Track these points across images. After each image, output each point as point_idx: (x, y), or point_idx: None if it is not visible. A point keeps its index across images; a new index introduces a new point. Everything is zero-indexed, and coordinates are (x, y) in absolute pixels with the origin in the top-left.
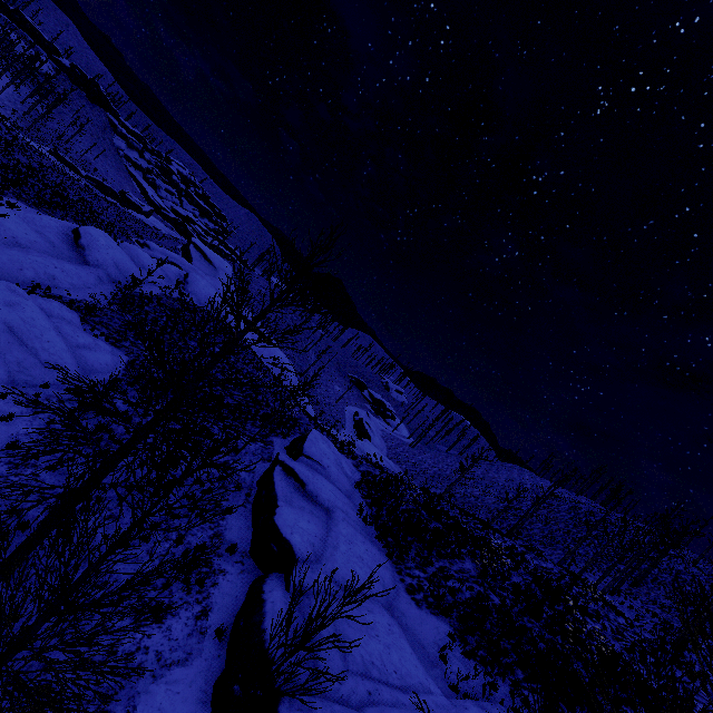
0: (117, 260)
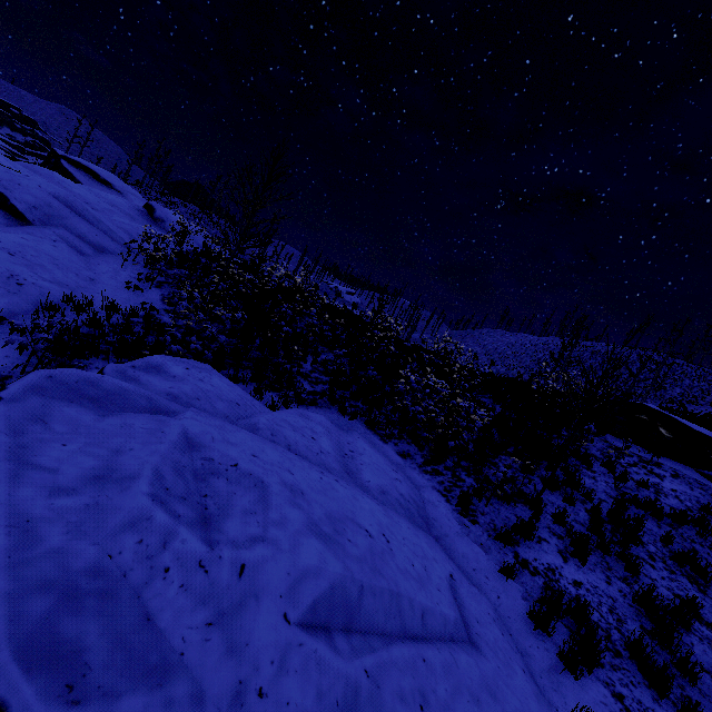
0: (66, 197)
